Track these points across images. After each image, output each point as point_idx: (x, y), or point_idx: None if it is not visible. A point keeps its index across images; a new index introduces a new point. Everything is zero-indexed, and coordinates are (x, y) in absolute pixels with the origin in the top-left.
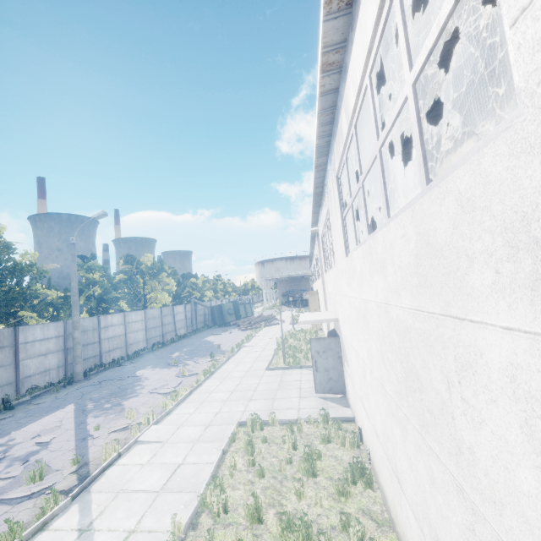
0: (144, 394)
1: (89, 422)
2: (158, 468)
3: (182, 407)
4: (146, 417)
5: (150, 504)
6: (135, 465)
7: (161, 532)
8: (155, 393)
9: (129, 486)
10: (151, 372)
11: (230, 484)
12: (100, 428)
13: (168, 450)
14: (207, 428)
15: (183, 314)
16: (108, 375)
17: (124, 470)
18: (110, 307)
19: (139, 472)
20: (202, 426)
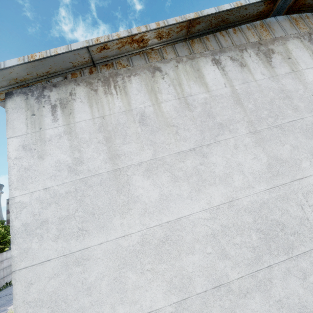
0: None
1: None
2: None
3: None
4: None
5: None
6: None
7: None
8: None
9: None
10: None
11: None
12: None
13: None
14: None
15: None
16: (1, 294)
17: None
18: (5, 246)
19: None
20: None
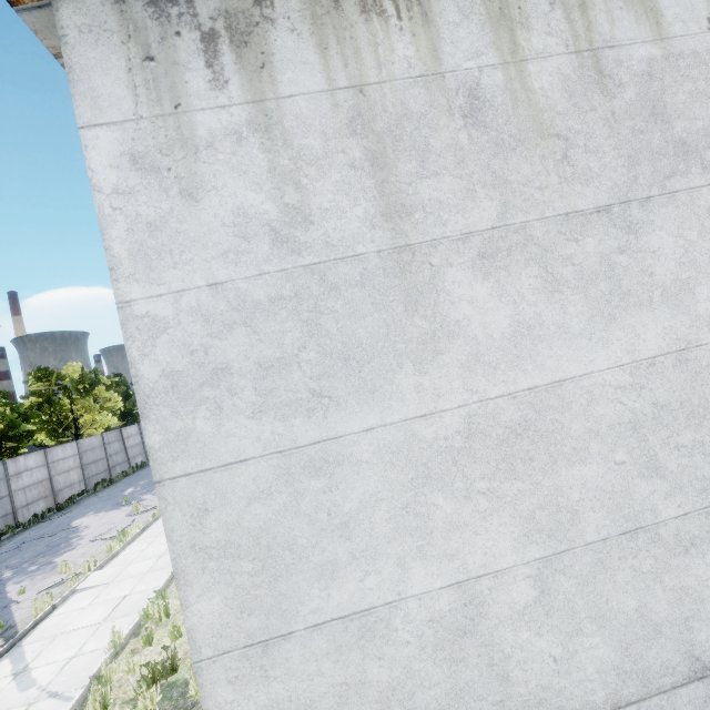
0: (84, 544)
1: (9, 590)
2: (101, 605)
3: (132, 546)
4: (86, 565)
5: (91, 634)
6: (74, 611)
7: (104, 648)
8: (98, 540)
9: (68, 628)
10: (94, 518)
11: (177, 597)
12: (25, 591)
13: (113, 589)
14: (160, 559)
15: (138, 437)
16: (30, 535)
17: (61, 618)
18: (20, 445)
19: (79, 615)
20: (155, 558)
